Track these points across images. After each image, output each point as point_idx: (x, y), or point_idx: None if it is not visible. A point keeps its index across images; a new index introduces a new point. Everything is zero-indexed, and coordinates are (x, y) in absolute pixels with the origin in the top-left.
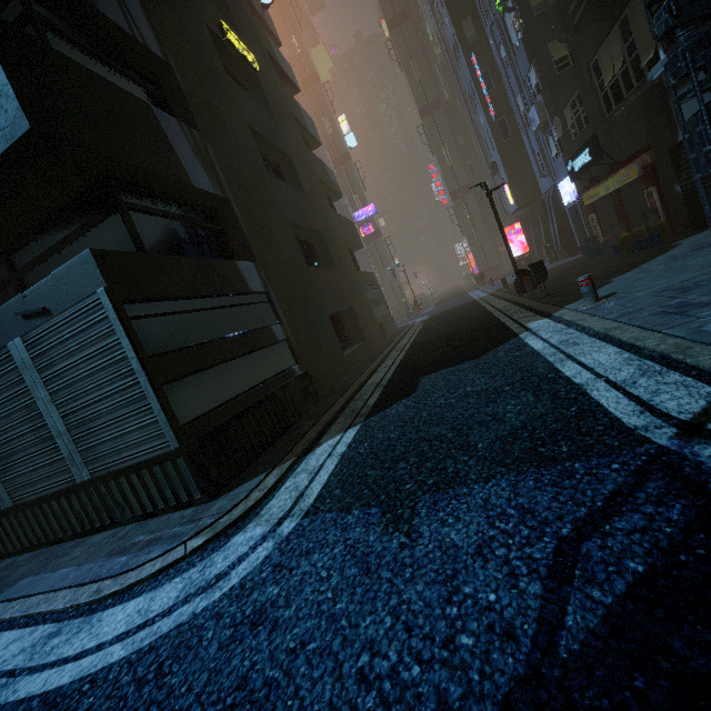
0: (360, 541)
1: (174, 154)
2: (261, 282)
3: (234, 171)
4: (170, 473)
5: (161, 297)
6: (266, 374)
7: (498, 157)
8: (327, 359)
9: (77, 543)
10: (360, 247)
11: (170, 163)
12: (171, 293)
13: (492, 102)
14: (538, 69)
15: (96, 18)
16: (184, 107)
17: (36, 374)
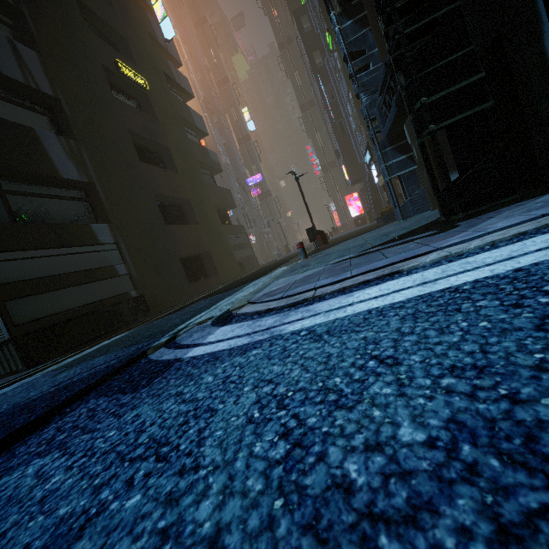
0: (39, 381)
1: (48, 158)
2: (112, 237)
3: (105, 164)
4: (6, 353)
5: (15, 249)
6: (102, 296)
7: (338, 146)
8: (168, 287)
9: None
10: (233, 207)
11: (43, 164)
12: (24, 247)
13: (333, 109)
14: (351, 92)
15: (0, 77)
16: (68, 124)
17: None
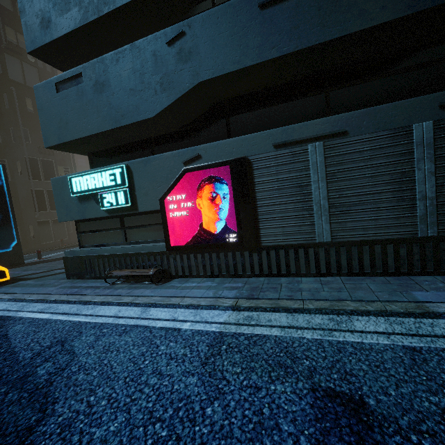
0: None
1: None
2: None
3: None
4: None
5: None
6: None
7: None
8: None
9: (402, 278)
10: None
11: None
12: None
13: None
14: None
15: None
16: None
17: (430, 151)
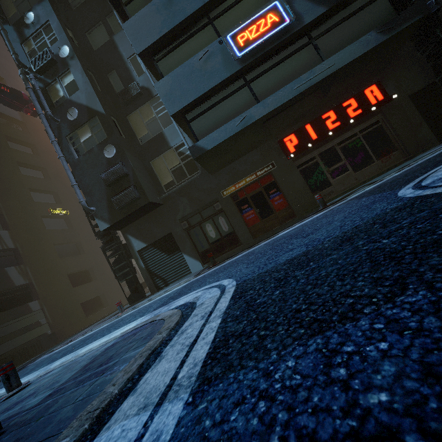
0: None
1: (10, 279)
2: (40, 306)
3: (39, 269)
4: None
5: None
6: (32, 338)
7: None
8: (72, 323)
9: None
10: None
11: (7, 283)
12: None
13: None
14: None
15: None
16: (21, 257)
17: None
